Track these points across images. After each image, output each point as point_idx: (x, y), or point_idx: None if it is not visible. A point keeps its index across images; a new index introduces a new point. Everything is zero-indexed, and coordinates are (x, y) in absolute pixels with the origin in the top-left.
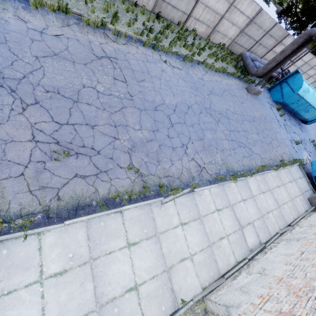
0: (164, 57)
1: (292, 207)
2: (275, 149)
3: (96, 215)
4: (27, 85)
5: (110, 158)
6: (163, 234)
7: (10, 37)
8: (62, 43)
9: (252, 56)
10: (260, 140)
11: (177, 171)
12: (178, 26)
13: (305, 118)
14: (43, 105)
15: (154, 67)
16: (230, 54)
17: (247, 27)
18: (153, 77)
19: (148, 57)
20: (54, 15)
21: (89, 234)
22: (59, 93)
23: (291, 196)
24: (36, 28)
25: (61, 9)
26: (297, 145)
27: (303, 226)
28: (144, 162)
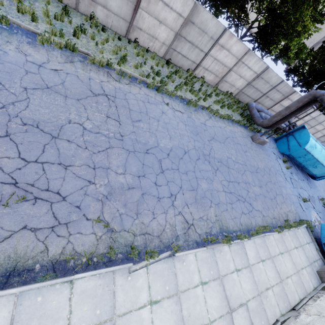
0: (167, 99)
1: (298, 282)
2: (280, 206)
3: (32, 286)
4: (3, 116)
5: (77, 206)
6: (123, 317)
7: (3, 67)
8: (59, 78)
9: (259, 106)
10: (263, 195)
11: (158, 227)
12: (188, 73)
13: (313, 174)
14: (13, 139)
15: (154, 109)
16: (237, 102)
17: (254, 81)
18: (151, 118)
19: (150, 98)
20: (60, 52)
21: (15, 314)
22: (38, 126)
23: (297, 267)
24: (36, 62)
25: (69, 47)
26: (305, 202)
27: (310, 313)
28: (119, 214)
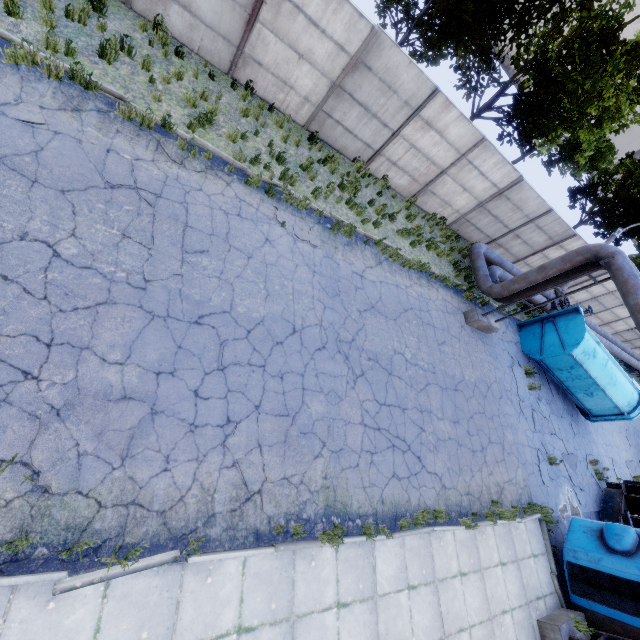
0: (287, 214)
1: None
2: (490, 468)
3: None
4: None
5: None
6: None
7: None
8: (32, 139)
9: (494, 254)
10: (455, 440)
11: (169, 490)
12: (355, 165)
13: (585, 407)
14: None
15: (248, 230)
16: (452, 238)
17: (492, 202)
18: (235, 249)
19: (246, 206)
20: (55, 85)
21: None
22: None
23: (492, 607)
24: None
25: (79, 79)
26: (553, 466)
27: None
28: (77, 453)
